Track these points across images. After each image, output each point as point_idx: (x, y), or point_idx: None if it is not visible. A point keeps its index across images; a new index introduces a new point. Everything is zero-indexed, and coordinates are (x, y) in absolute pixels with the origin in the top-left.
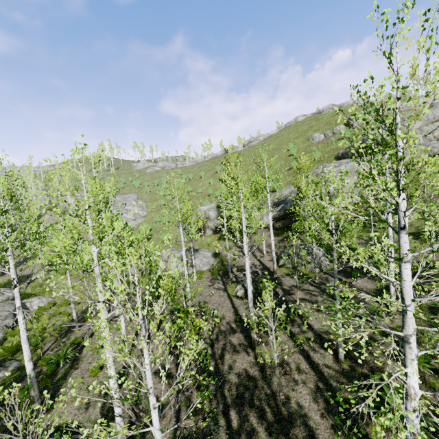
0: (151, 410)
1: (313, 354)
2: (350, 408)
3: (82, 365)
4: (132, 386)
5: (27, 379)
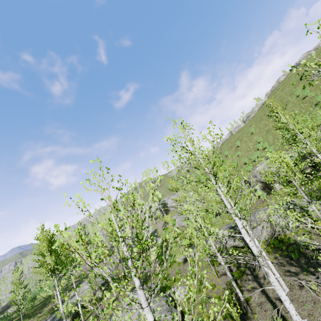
0: None
1: None
2: None
3: None
4: None
5: None
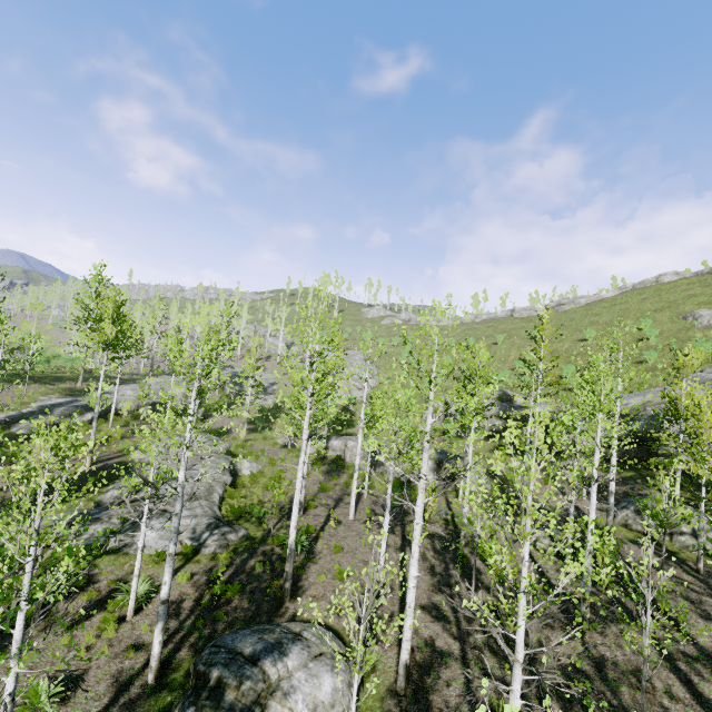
0: (519, 615)
1: (698, 680)
2: None
3: (320, 561)
4: (511, 576)
5: (260, 553)
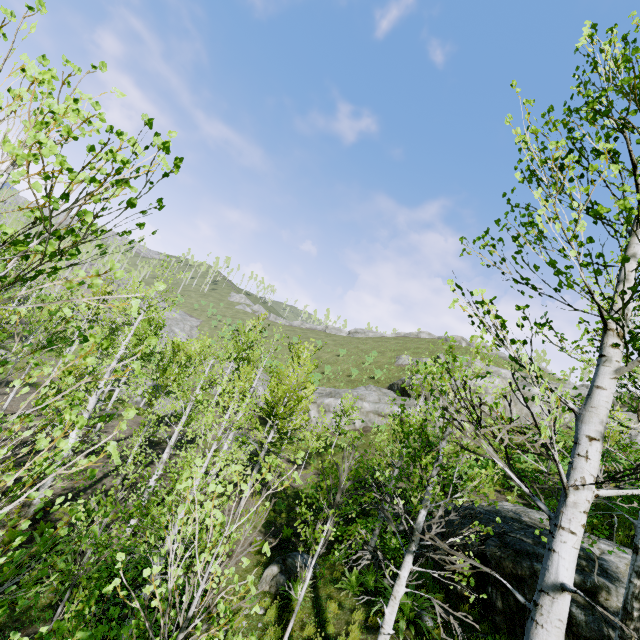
0: None
1: (110, 478)
2: (74, 501)
3: None
4: None
5: None
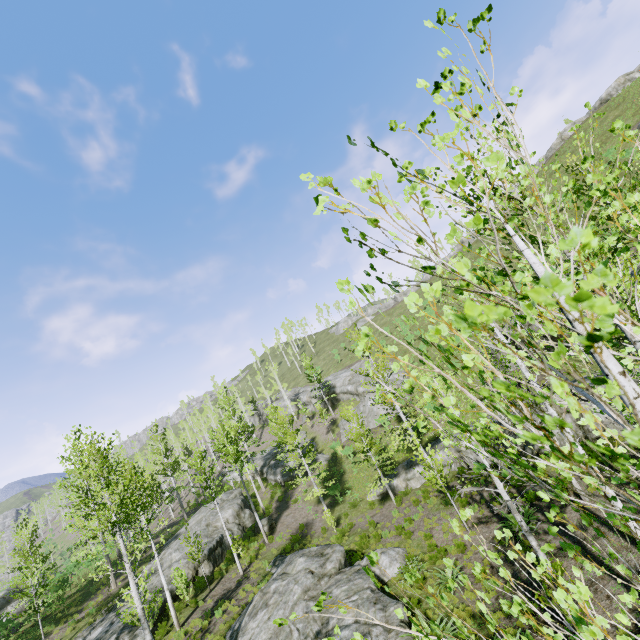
0: None
1: None
2: None
3: None
4: None
5: None
